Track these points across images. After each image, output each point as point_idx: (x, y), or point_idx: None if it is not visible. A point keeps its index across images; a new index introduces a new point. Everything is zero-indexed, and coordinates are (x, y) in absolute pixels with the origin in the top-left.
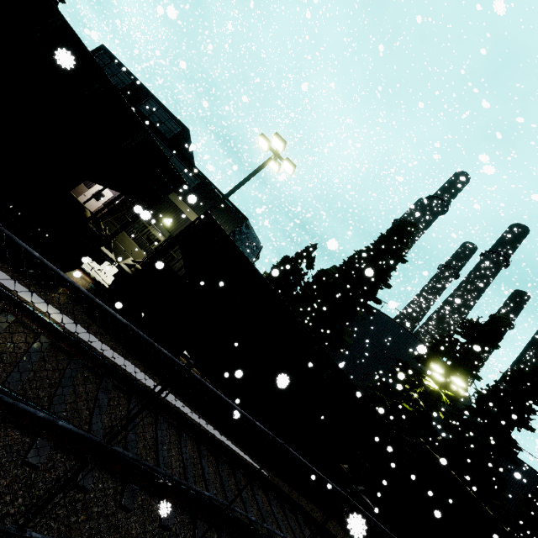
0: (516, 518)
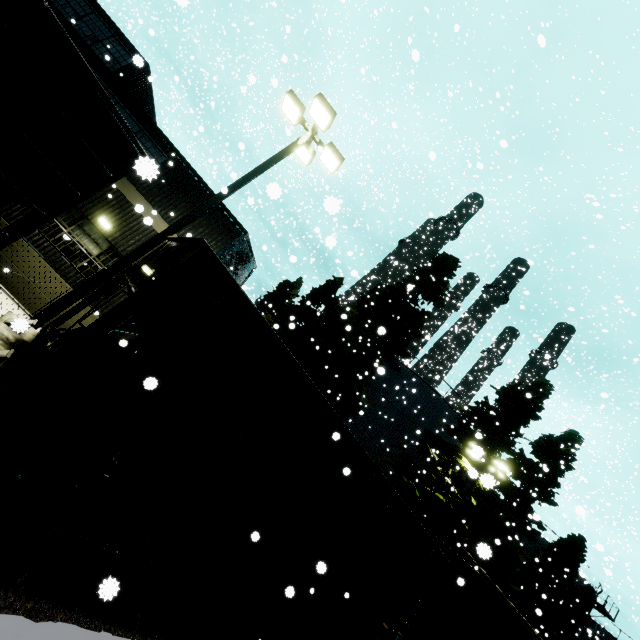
0: (515, 583)
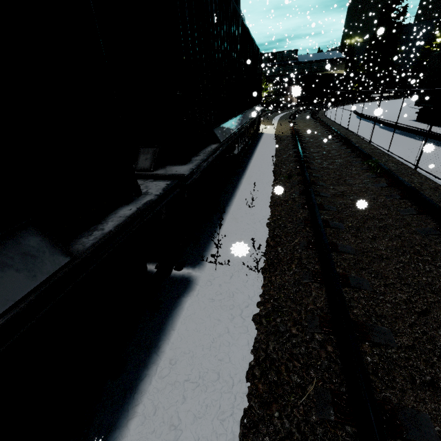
0: None
